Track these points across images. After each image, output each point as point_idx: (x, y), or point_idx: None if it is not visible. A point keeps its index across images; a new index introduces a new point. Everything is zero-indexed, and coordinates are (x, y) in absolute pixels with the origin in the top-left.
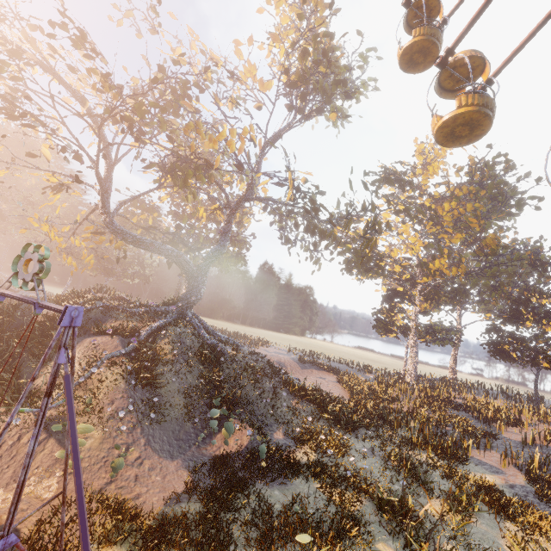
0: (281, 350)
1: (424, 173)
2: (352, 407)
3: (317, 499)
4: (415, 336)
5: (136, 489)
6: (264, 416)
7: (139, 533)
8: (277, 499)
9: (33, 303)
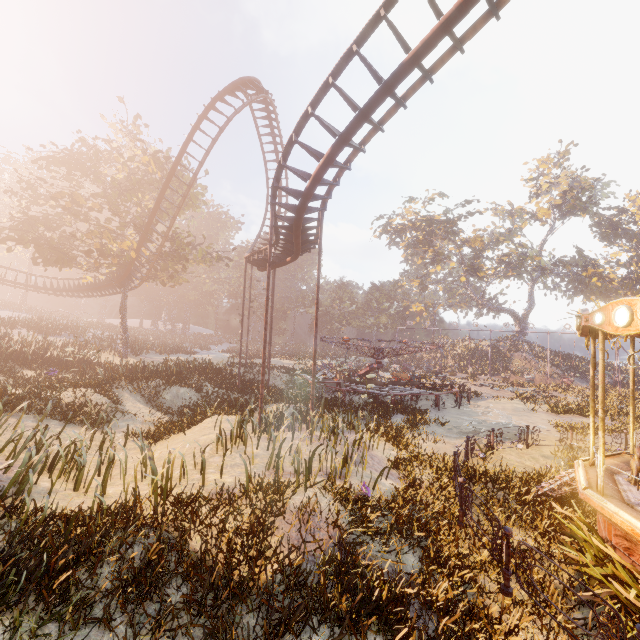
0: None
1: None
2: None
3: None
4: None
5: None
6: None
7: None
8: None
9: None
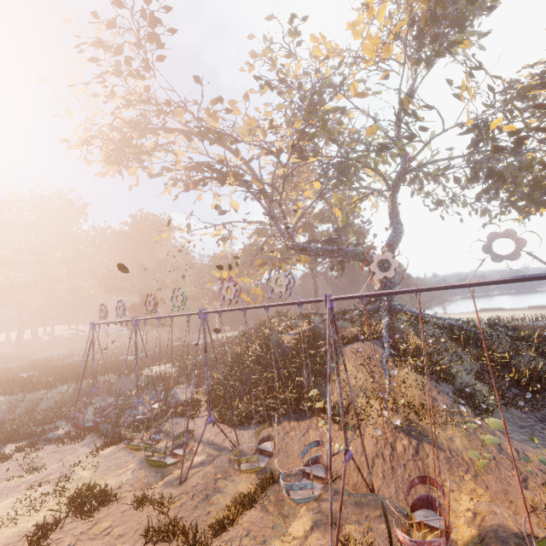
0: None
1: None
2: None
3: None
4: None
5: None
6: None
7: None
8: None
9: None
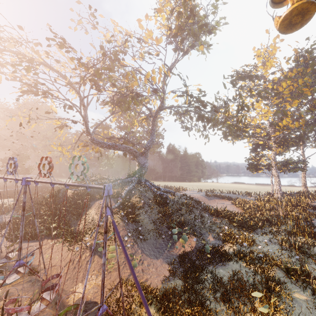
0: (194, 191)
1: (265, 67)
2: (247, 217)
3: (246, 272)
4: (276, 169)
5: (144, 276)
6: (199, 229)
7: (155, 299)
8: (223, 274)
9: (85, 186)
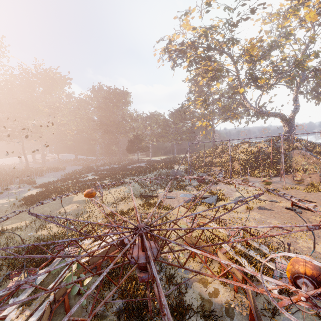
0: None
1: None
2: None
3: None
4: None
5: None
6: None
7: None
8: None
9: None
